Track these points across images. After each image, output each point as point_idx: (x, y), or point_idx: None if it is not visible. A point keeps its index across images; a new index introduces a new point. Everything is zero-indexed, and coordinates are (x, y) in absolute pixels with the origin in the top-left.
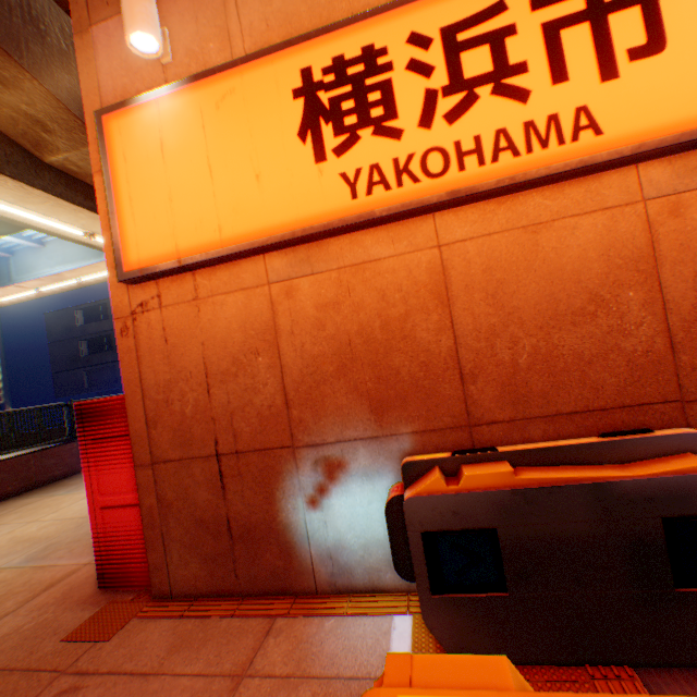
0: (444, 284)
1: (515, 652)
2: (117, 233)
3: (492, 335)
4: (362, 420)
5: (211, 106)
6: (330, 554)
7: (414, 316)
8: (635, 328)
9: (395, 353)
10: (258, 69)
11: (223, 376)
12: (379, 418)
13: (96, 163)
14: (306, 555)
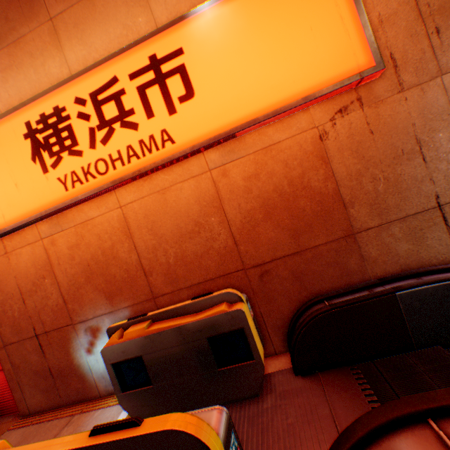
0: (128, 226)
1: (162, 412)
2: None
3: (156, 250)
4: (104, 304)
5: None
6: (103, 376)
7: (117, 245)
8: (219, 236)
9: (112, 266)
10: (4, 124)
11: (30, 292)
12: (112, 301)
13: None
14: (92, 379)
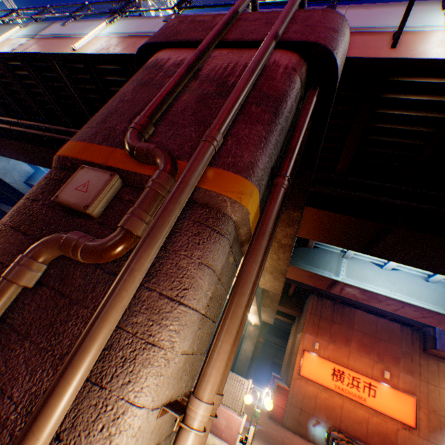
0: (342, 405)
1: None
2: (300, 367)
3: (345, 417)
4: (324, 417)
5: (320, 360)
6: (313, 434)
7: (336, 407)
8: (363, 428)
9: (332, 410)
10: (328, 361)
11: (306, 397)
12: (327, 418)
13: (298, 351)
14: (309, 432)
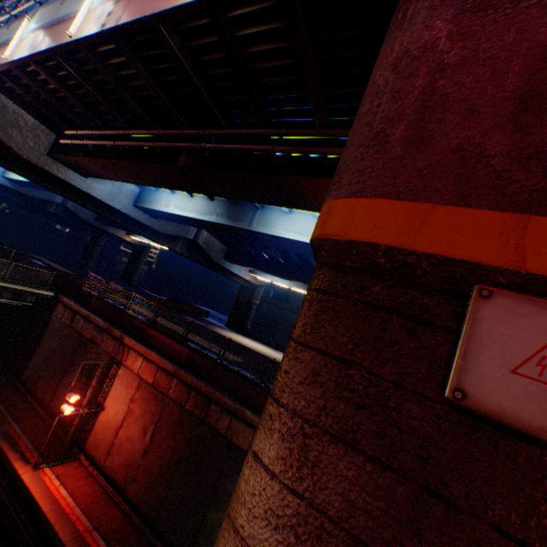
0: None
1: None
2: None
3: None
4: None
5: None
6: None
7: None
8: None
9: None
10: None
11: None
12: None
13: None
14: None
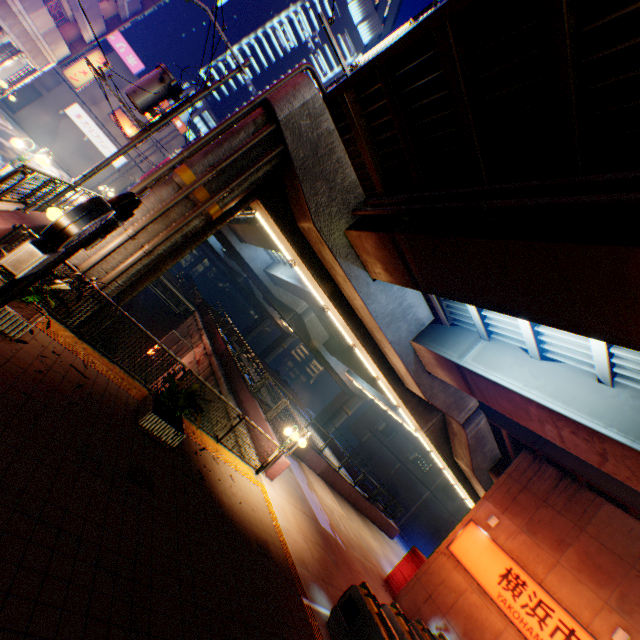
0: (498, 633)
1: None
2: (453, 538)
3: None
4: (459, 629)
5: (490, 546)
6: None
7: (487, 629)
8: None
9: (477, 629)
10: (503, 553)
11: (444, 584)
12: (463, 634)
13: (462, 519)
14: None
